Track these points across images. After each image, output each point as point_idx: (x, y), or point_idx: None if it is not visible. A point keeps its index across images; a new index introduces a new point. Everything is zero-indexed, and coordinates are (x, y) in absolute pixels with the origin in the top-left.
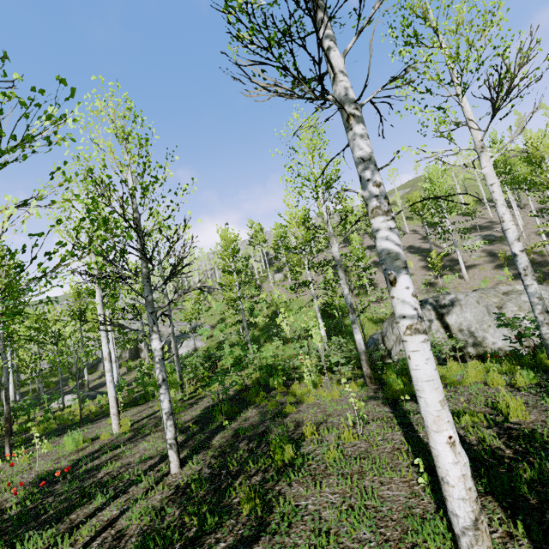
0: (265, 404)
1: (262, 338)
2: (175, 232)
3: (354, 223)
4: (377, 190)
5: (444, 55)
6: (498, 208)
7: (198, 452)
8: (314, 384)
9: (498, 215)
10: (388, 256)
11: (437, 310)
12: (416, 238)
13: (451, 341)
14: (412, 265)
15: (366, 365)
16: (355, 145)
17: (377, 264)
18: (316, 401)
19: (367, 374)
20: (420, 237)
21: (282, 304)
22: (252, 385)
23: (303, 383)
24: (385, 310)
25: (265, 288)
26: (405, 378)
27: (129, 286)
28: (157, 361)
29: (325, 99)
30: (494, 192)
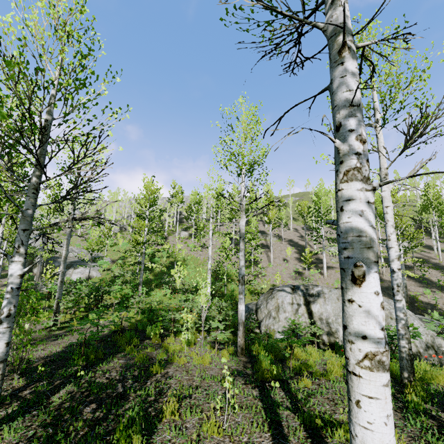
0: (134, 355)
1: (154, 283)
2: (83, 146)
3: (265, 205)
4: (360, 145)
5: (373, 93)
6: (388, 227)
7: (28, 411)
8: (188, 342)
9: (386, 234)
10: (358, 238)
11: (306, 297)
12: (296, 235)
13: (314, 328)
14: (289, 254)
15: (242, 336)
16: (343, 83)
17: (263, 246)
18: (187, 363)
19: (240, 344)
20: (299, 235)
21: (181, 257)
22: (129, 328)
23: (178, 337)
24: (261, 284)
25: (170, 240)
26: (273, 356)
27: (1, 189)
28: (8, 290)
29: (314, 25)
30: (387, 213)
